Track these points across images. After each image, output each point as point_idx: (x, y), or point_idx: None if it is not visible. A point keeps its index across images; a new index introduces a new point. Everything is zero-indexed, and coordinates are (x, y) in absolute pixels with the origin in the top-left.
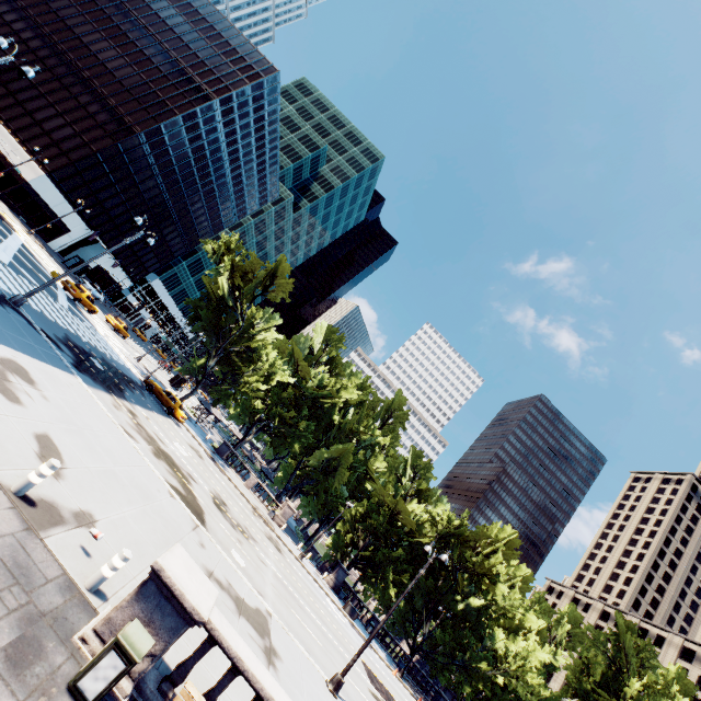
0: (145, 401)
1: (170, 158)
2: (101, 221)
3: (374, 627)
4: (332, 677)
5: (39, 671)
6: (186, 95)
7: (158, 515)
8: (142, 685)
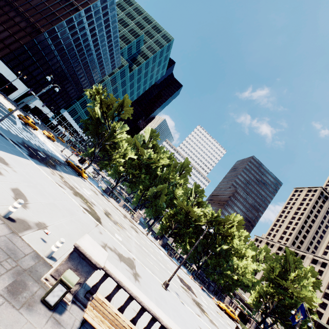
0: (67, 170)
1: (62, 46)
2: (32, 83)
3: (181, 260)
4: (164, 282)
5: (26, 295)
6: (66, 8)
7: (78, 221)
8: (77, 295)
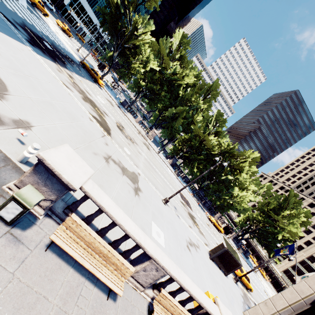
0: (80, 72)
1: None
2: None
3: (185, 179)
4: (164, 198)
5: None
6: None
7: (80, 128)
8: (53, 209)
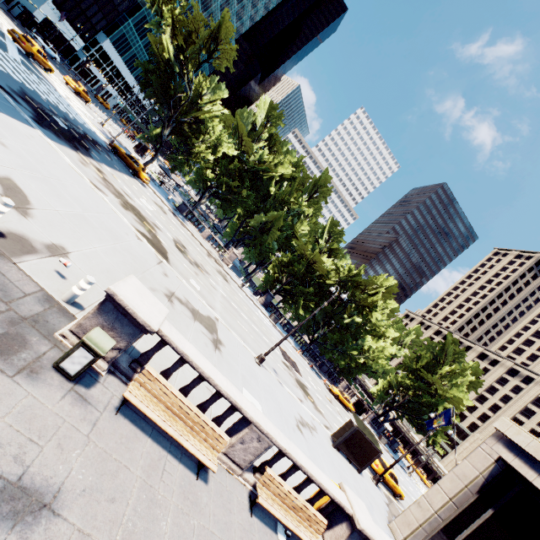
0: (111, 162)
1: None
2: None
3: (288, 328)
4: (258, 356)
5: (26, 357)
6: None
7: (127, 252)
8: (117, 364)
